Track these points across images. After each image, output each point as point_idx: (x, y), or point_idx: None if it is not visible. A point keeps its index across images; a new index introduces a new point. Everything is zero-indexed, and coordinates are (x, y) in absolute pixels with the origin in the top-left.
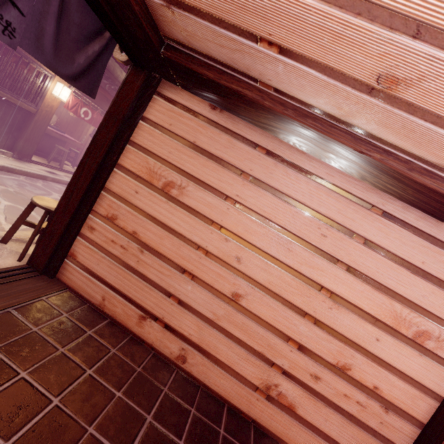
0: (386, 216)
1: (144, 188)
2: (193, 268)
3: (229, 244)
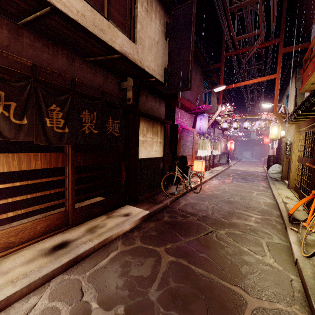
0: None
1: None
2: None
3: None
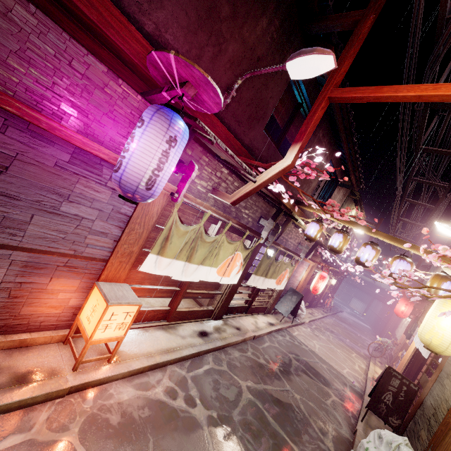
0: None
1: None
2: None
3: None
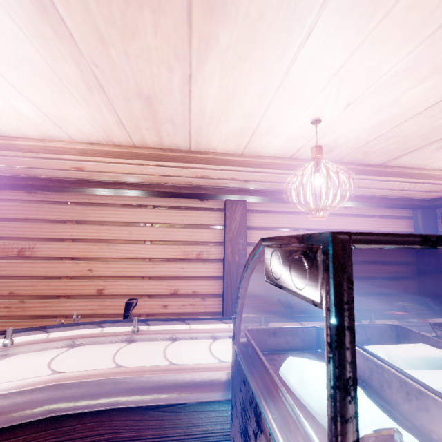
0: (155, 207)
1: (4, 261)
2: (64, 292)
3: (81, 265)
